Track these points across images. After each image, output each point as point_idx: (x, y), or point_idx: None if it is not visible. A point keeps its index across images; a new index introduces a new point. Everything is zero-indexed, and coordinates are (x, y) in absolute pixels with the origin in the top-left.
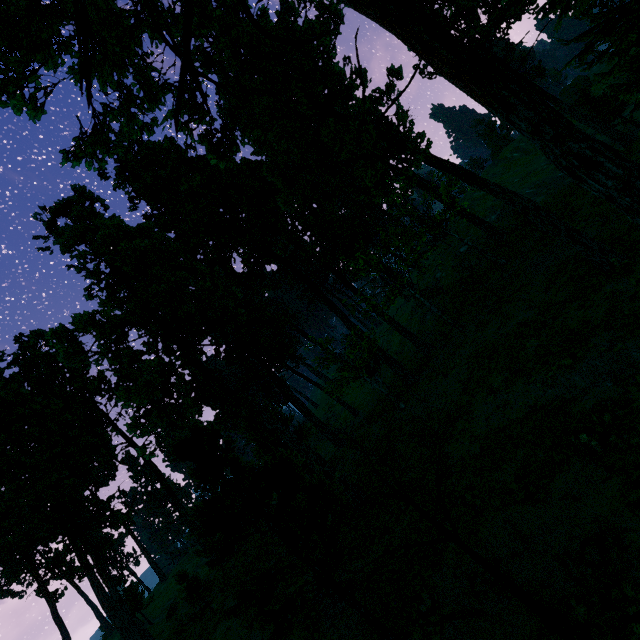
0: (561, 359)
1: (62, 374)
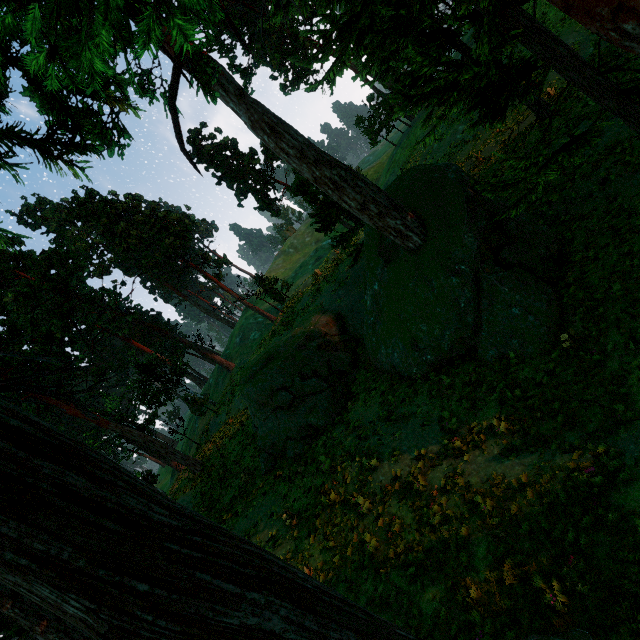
0: None
1: None
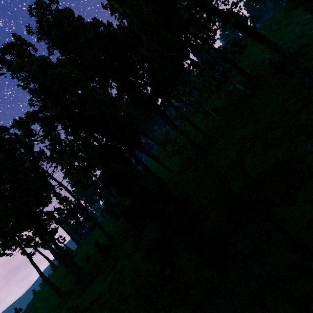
0: (299, 137)
1: (19, 150)
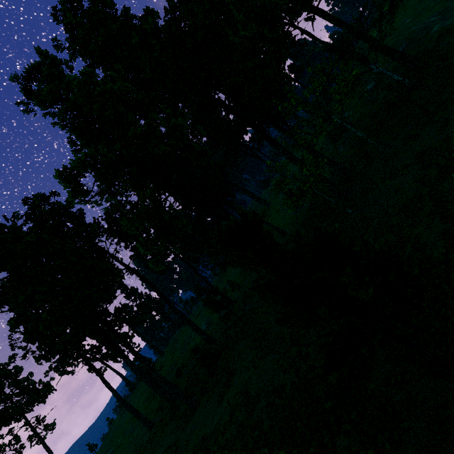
0: None
1: (66, 225)
